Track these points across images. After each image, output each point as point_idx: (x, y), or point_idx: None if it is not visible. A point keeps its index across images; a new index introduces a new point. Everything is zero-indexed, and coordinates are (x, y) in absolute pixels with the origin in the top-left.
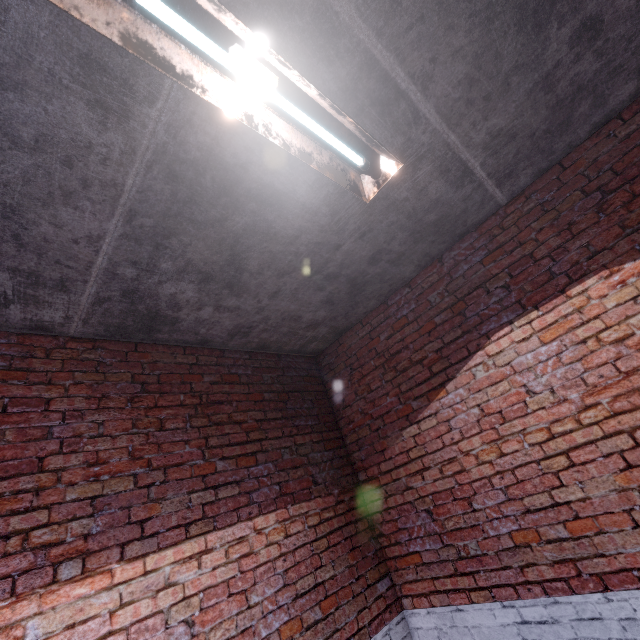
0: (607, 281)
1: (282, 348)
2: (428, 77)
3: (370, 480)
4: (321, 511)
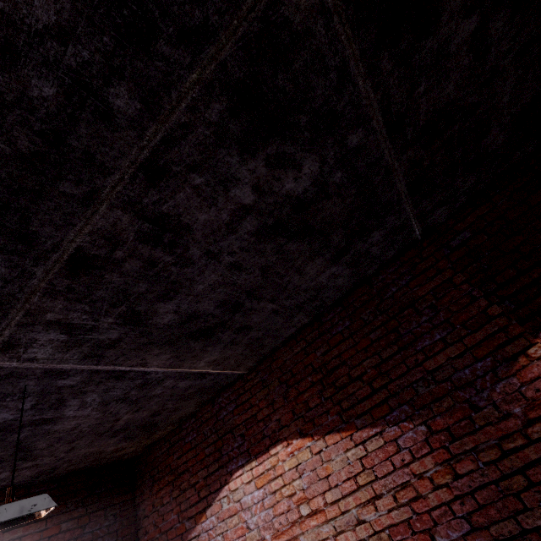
0: (286, 449)
1: (94, 467)
2: (144, 363)
3: None
4: None
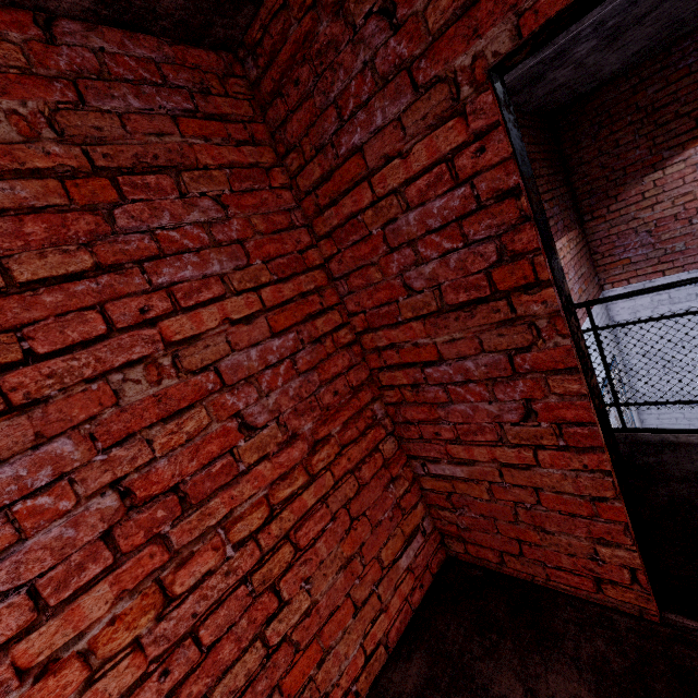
0: None
1: (548, 108)
2: None
3: (595, 219)
4: (575, 238)
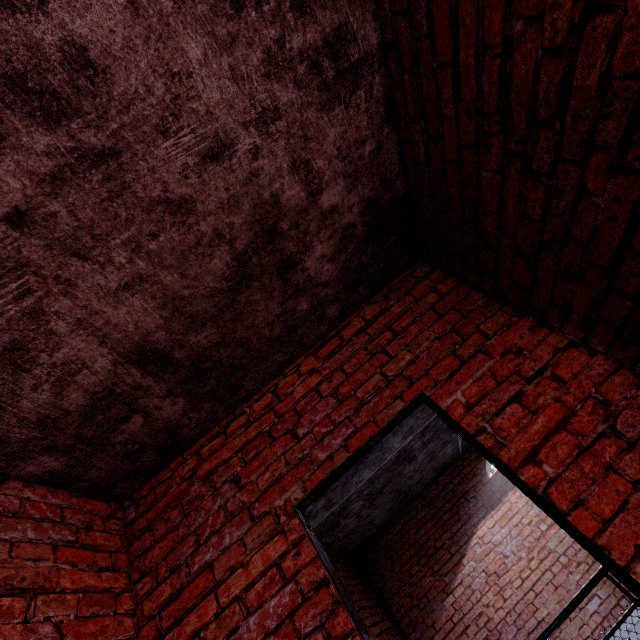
0: (515, 495)
1: (350, 547)
2: None
3: None
4: None
